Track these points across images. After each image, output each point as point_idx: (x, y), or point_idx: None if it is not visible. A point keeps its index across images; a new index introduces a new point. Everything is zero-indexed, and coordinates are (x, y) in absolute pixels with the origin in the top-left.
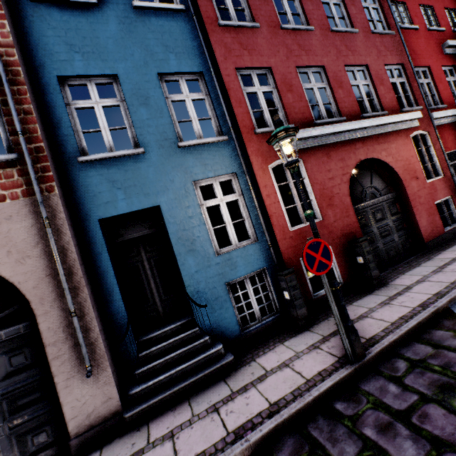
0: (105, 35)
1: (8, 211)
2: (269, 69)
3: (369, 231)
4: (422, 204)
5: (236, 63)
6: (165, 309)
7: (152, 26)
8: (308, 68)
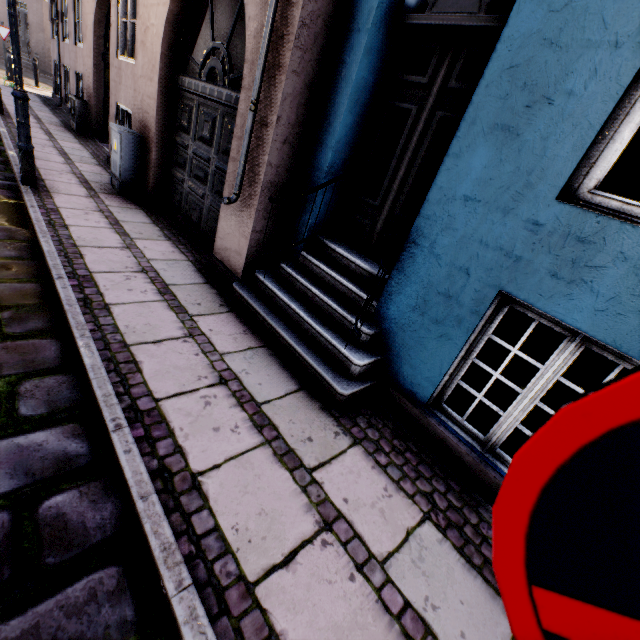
0: None
1: None
2: None
3: None
4: None
5: None
6: (384, 234)
7: None
8: None
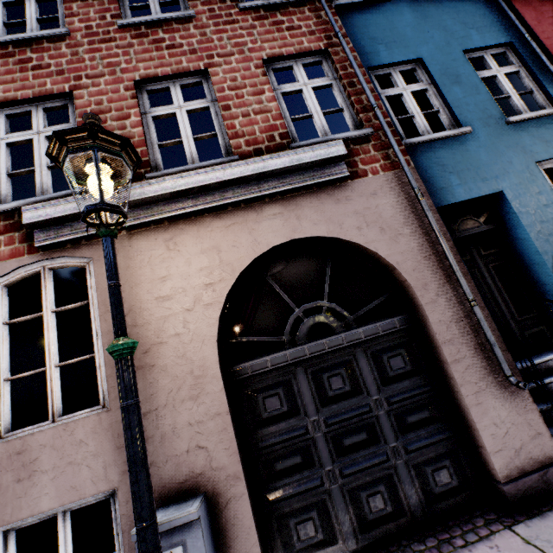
0: (401, 25)
1: (371, 187)
2: None
3: None
4: None
5: None
6: (523, 334)
7: (444, 8)
8: None
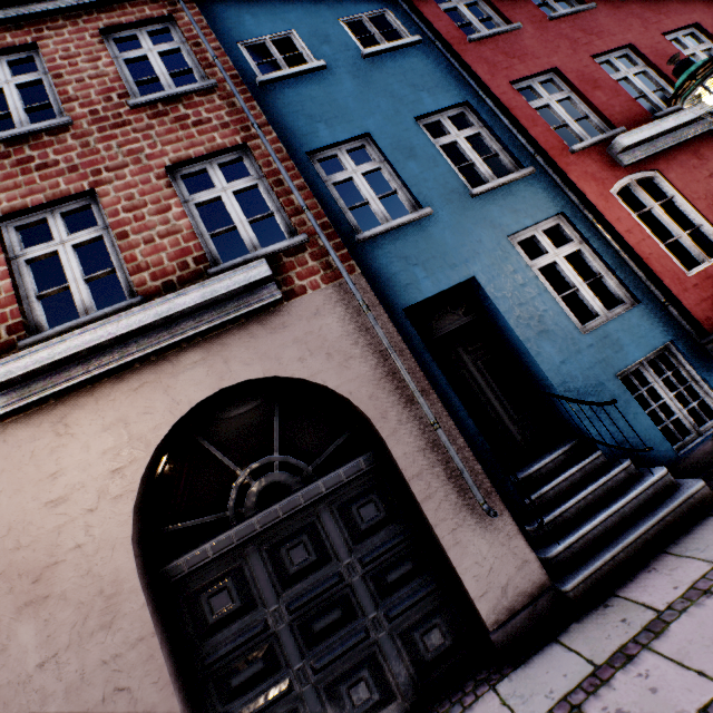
0: (342, 96)
1: (312, 305)
2: (553, 72)
3: None
4: None
5: (508, 76)
6: (524, 436)
7: (389, 70)
8: (606, 54)
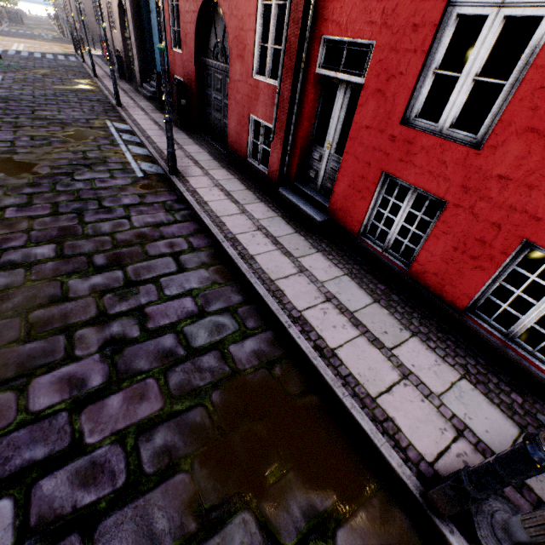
0: None
1: None
2: None
3: (208, 93)
4: (237, 104)
5: None
6: None
7: None
8: None
